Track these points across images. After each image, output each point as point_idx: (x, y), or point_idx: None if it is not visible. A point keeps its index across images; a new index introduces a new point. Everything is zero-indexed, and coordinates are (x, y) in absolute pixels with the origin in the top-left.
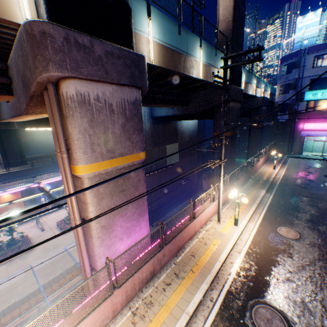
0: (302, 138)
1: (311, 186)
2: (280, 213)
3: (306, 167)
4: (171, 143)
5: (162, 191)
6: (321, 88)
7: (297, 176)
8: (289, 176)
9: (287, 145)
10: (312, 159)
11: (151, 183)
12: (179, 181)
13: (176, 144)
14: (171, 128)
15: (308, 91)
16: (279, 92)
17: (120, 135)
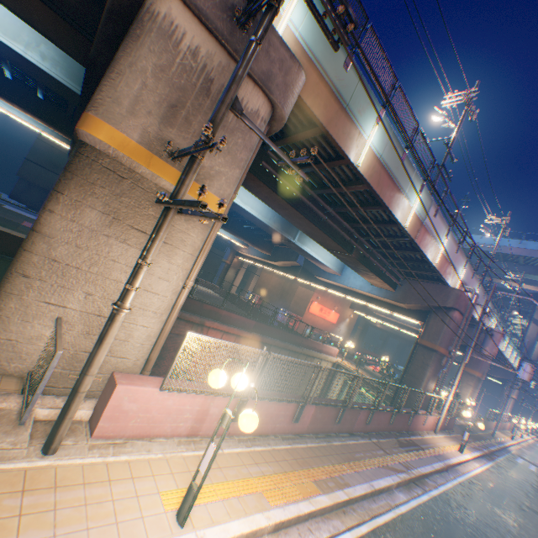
0: None
1: None
2: None
3: None
4: None
5: None
6: None
7: None
8: None
9: None
10: None
11: None
12: None
13: None
14: None
15: None
16: None
17: (516, 391)
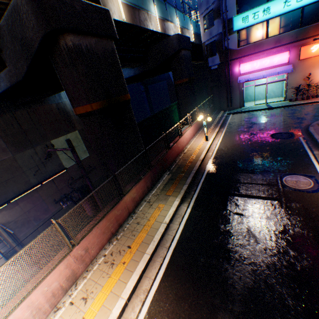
0: (241, 86)
1: (255, 164)
2: (191, 279)
3: (249, 126)
4: (63, 135)
5: (71, 207)
6: (252, 7)
7: (237, 146)
8: (226, 148)
9: (226, 99)
10: (256, 110)
11: (40, 206)
12: (101, 181)
13: (74, 134)
14: (53, 111)
15: (236, 16)
16: (204, 27)
17: None
